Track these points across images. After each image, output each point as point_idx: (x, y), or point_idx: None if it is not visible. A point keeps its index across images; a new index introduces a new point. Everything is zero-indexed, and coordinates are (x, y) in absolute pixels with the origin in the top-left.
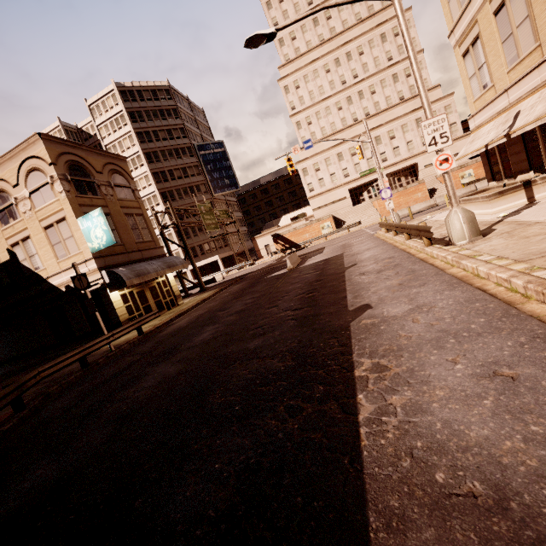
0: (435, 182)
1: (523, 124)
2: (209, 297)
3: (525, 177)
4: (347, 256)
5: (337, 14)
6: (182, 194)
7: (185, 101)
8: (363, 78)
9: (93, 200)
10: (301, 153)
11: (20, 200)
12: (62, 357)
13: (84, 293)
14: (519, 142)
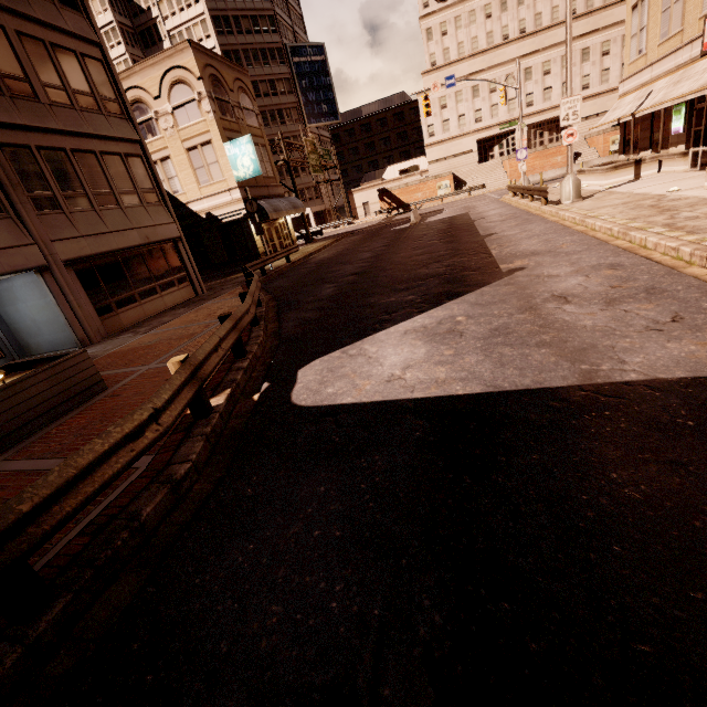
0: (582, 144)
1: (644, 108)
2: (328, 245)
3: (645, 154)
4: (473, 214)
5: None
6: (269, 119)
7: None
8: None
9: (231, 123)
10: (426, 78)
11: (161, 114)
12: (255, 262)
13: (224, 223)
14: (649, 119)
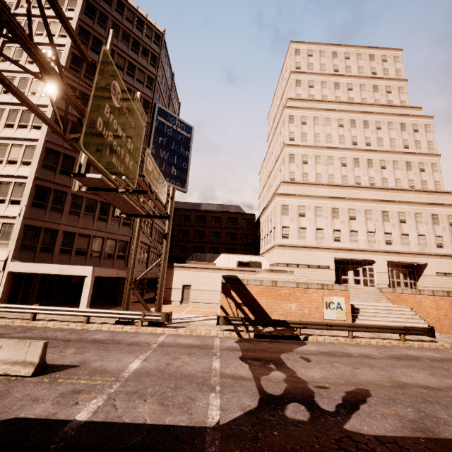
0: None
1: None
2: None
3: None
4: None
5: (358, 90)
6: None
7: (170, 71)
8: (376, 149)
9: None
10: (286, 186)
11: None
12: None
13: None
14: None
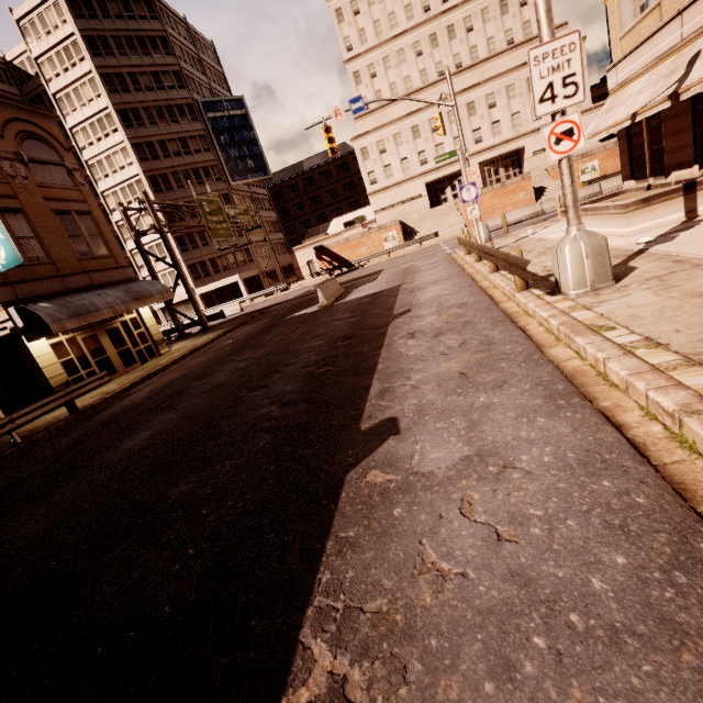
0: (545, 177)
1: None
2: (205, 344)
3: (685, 174)
4: (404, 292)
5: None
6: (183, 180)
7: (181, 24)
8: (455, 4)
9: None
10: (360, 123)
11: None
12: None
13: None
14: (686, 112)
